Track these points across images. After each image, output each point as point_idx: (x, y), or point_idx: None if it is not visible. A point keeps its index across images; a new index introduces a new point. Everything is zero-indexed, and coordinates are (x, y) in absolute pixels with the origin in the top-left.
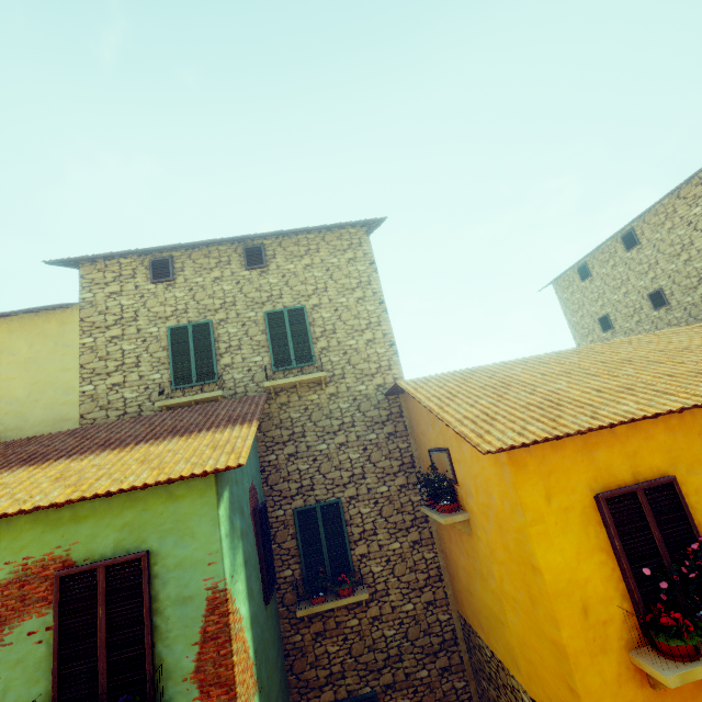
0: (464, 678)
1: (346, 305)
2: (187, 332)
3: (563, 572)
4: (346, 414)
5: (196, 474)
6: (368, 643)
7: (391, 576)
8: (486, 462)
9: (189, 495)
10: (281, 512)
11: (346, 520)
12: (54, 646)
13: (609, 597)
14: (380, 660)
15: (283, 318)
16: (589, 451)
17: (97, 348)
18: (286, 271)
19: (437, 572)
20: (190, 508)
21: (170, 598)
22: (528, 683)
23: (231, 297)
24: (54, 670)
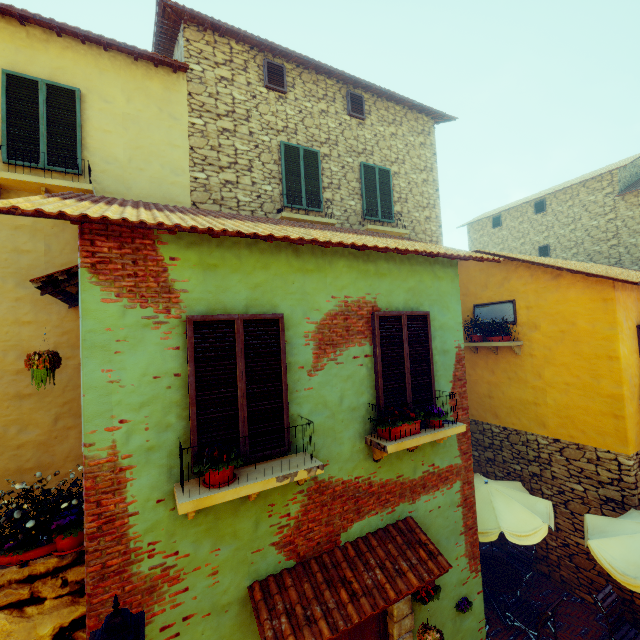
0: None
1: (415, 182)
2: (297, 154)
3: (626, 359)
4: None
5: (484, 258)
6: None
7: None
8: (579, 302)
9: (445, 278)
10: None
11: None
12: (379, 368)
13: (636, 375)
14: None
15: (374, 174)
16: (636, 302)
17: (207, 134)
18: (378, 131)
19: None
20: (446, 288)
21: (437, 349)
22: (554, 431)
23: (335, 136)
24: (380, 385)
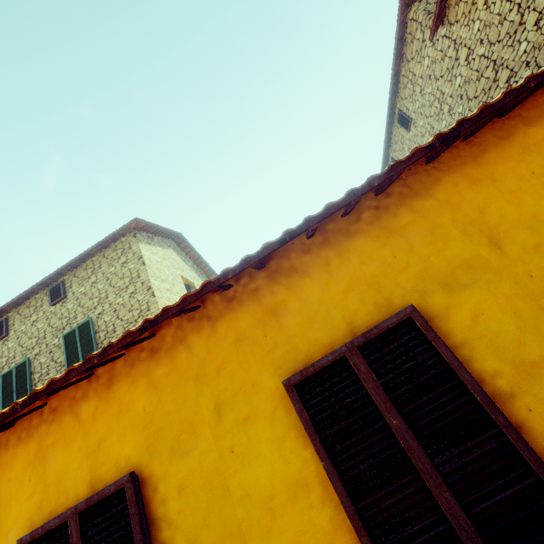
0: None
1: (122, 303)
2: (12, 375)
3: None
4: None
5: None
6: None
7: None
8: None
9: None
10: None
11: None
12: None
13: None
14: None
15: (75, 335)
16: (42, 459)
17: None
18: (79, 294)
19: None
20: None
21: None
22: None
23: (43, 332)
24: None
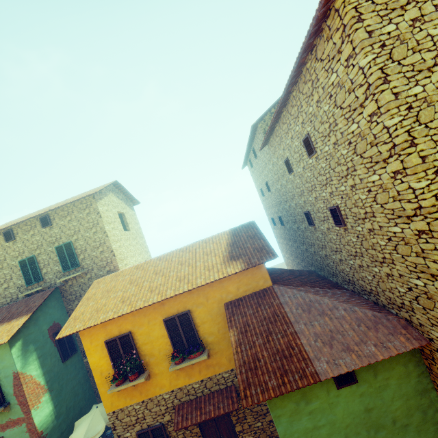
0: None
1: (89, 237)
2: (26, 262)
3: (95, 364)
4: None
5: None
6: None
7: None
8: None
9: (1, 348)
10: None
11: None
12: None
13: (109, 369)
14: None
15: (63, 248)
16: (105, 326)
17: None
18: (61, 225)
19: None
20: (2, 352)
21: (3, 376)
22: None
23: (40, 242)
24: None
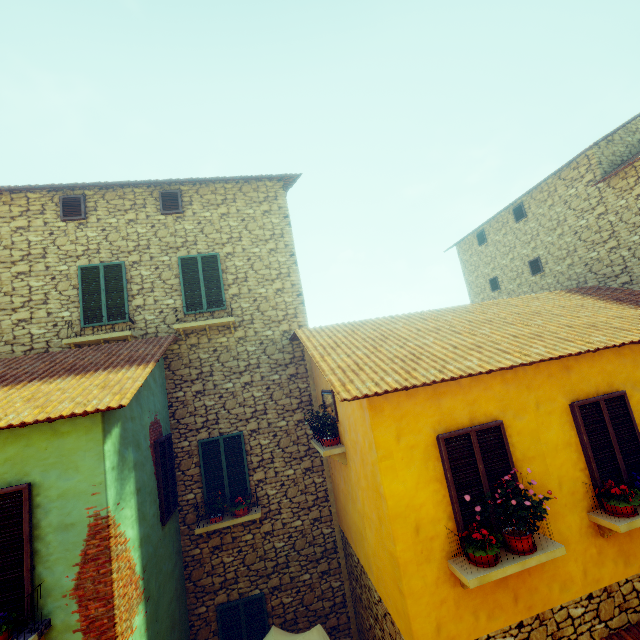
0: (340, 579)
1: (258, 255)
2: (98, 272)
3: (403, 498)
4: (252, 356)
5: (77, 413)
6: (259, 554)
7: (284, 498)
8: (355, 405)
9: (74, 432)
10: (186, 443)
11: (246, 450)
12: None
13: (438, 518)
14: (269, 567)
15: (197, 264)
16: (437, 399)
17: (1, 283)
18: (202, 218)
19: (324, 493)
20: (75, 444)
21: (52, 525)
22: (377, 585)
23: (146, 240)
24: None
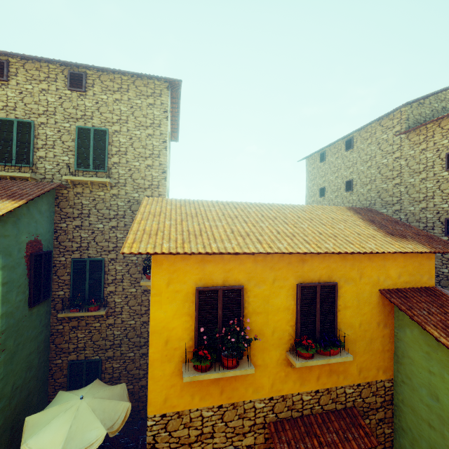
0: None
1: (138, 137)
2: (12, 125)
3: (162, 322)
4: (121, 209)
5: None
6: (103, 336)
7: (126, 305)
8: None
9: None
10: (63, 259)
11: (105, 271)
12: None
13: (183, 337)
14: (108, 345)
15: (90, 134)
16: (203, 264)
17: None
18: (100, 99)
19: None
20: None
21: None
22: None
23: (53, 108)
24: None
